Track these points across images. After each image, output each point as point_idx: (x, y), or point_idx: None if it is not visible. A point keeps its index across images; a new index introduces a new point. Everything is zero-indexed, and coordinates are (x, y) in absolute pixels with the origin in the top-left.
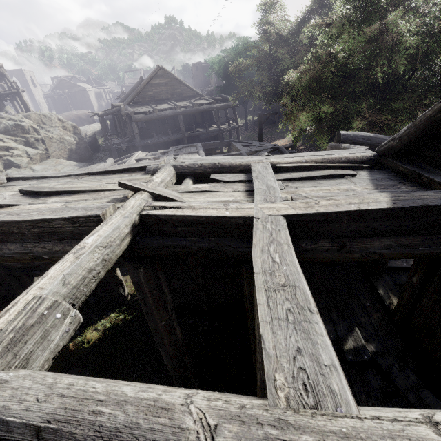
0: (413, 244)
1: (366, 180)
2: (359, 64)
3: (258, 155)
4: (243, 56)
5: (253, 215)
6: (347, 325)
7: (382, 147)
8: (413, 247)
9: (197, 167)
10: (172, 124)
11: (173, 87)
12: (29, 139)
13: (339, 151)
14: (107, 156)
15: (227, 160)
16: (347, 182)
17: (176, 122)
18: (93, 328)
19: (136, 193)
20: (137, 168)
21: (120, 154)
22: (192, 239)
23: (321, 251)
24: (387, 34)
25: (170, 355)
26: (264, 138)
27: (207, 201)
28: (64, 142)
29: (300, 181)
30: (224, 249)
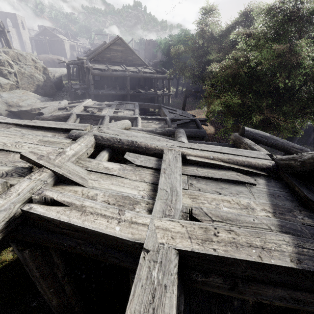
0: (308, 301)
1: (265, 193)
2: (266, 71)
3: (176, 131)
4: (183, 43)
5: (144, 242)
6: (222, 310)
7: (282, 161)
8: (307, 304)
9: (115, 142)
10: (121, 82)
11: (127, 54)
12: (3, 71)
13: (243, 151)
14: (68, 95)
15: (144, 141)
16: (247, 193)
17: (124, 82)
18: (11, 249)
19: (36, 171)
20: (63, 129)
21: (78, 96)
22: (78, 241)
23: (211, 286)
24: (292, 55)
25: (58, 311)
26: (187, 105)
27: (108, 193)
28: (33, 79)
29: (205, 180)
30: (110, 260)
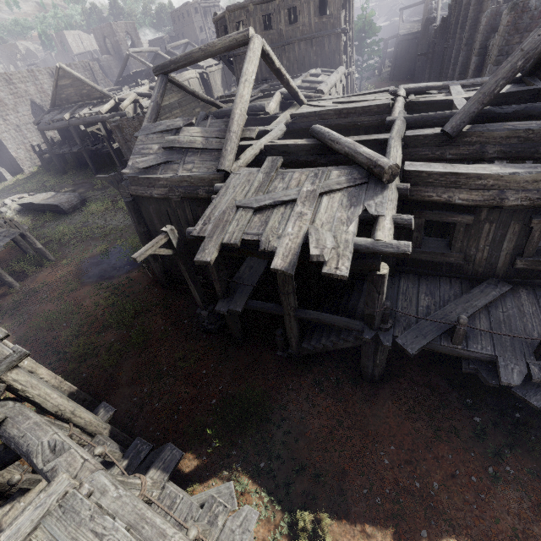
0: None
1: None
2: None
3: None
4: None
5: None
6: None
7: None
8: None
9: None
10: None
11: None
12: None
13: None
14: None
15: None
16: None
17: None
18: None
19: None
20: None
21: None
22: None
23: None
24: None
25: None
26: None
27: None
28: None
29: None
30: None
